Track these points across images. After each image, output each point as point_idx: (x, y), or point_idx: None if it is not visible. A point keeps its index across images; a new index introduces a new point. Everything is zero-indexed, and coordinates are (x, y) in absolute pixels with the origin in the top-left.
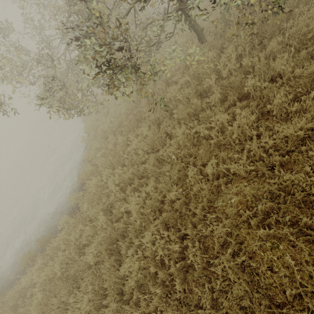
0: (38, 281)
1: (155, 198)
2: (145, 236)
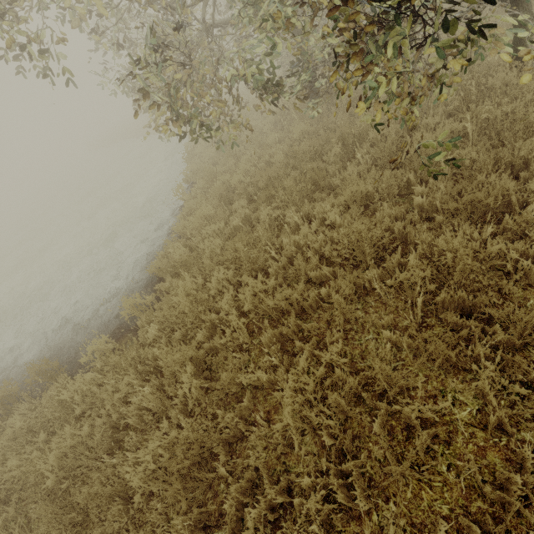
0: (1, 471)
1: (348, 390)
2: (312, 500)
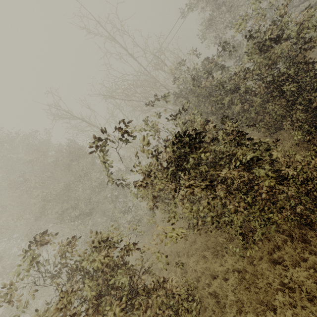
0: None
1: None
2: None
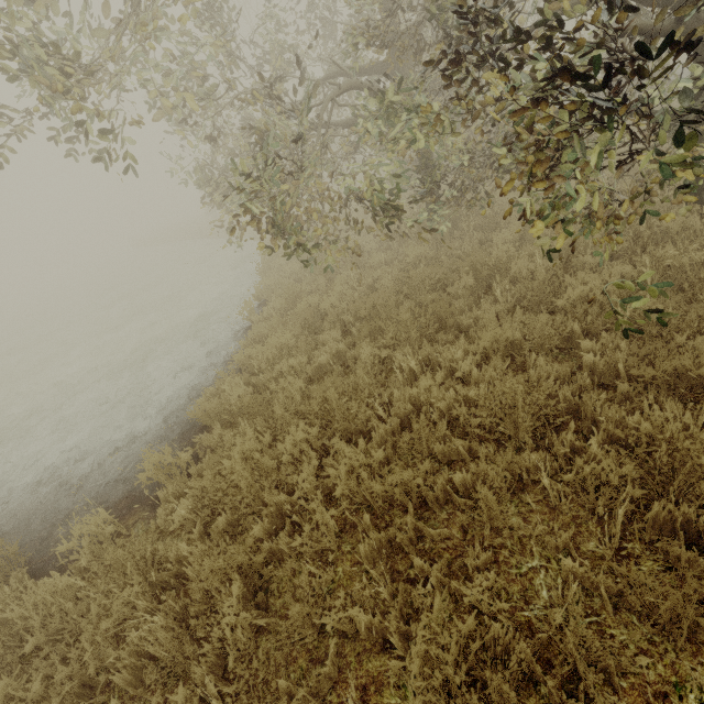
0: None
1: (515, 666)
2: None
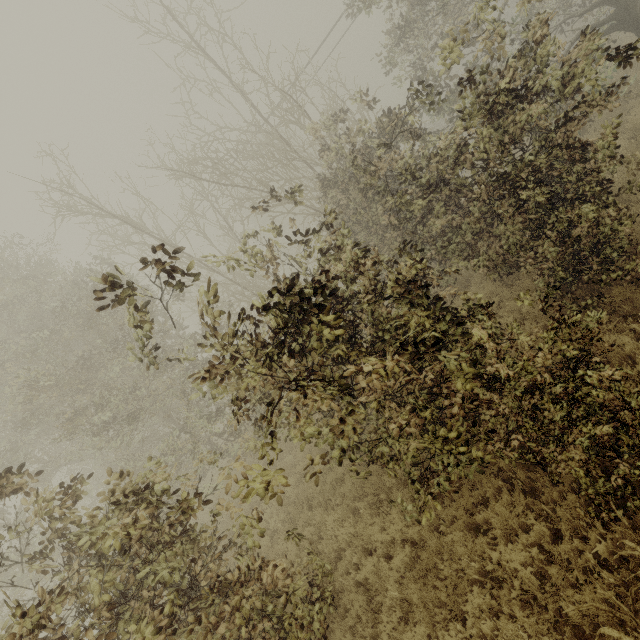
0: None
1: None
2: None
